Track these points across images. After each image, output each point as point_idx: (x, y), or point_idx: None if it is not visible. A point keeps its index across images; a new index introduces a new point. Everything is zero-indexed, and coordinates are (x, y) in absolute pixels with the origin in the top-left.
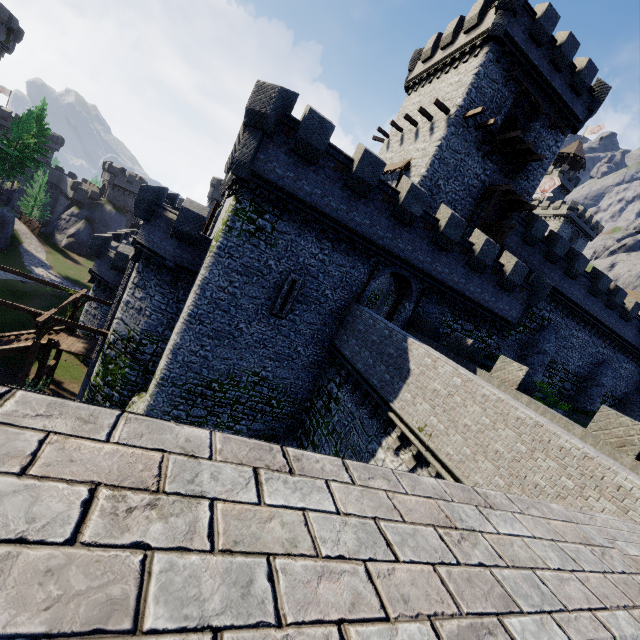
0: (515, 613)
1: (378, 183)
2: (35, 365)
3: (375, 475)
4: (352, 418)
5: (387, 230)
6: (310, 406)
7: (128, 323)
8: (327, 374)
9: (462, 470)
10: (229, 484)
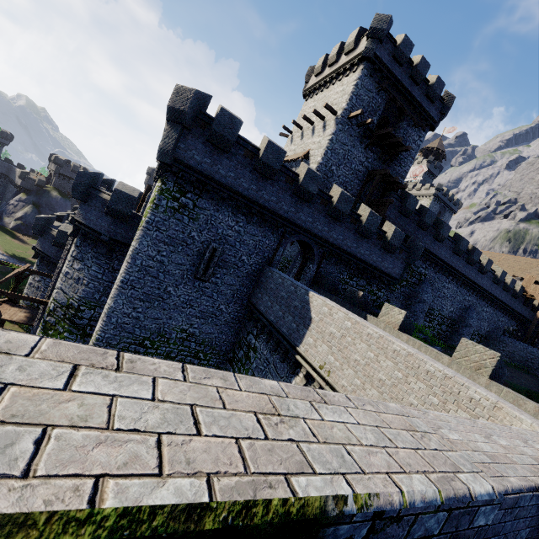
0: (306, 473)
1: (281, 167)
2: None
3: (213, 376)
4: (267, 363)
5: (291, 205)
6: (233, 356)
7: (67, 292)
8: (246, 327)
9: None
10: (36, 374)
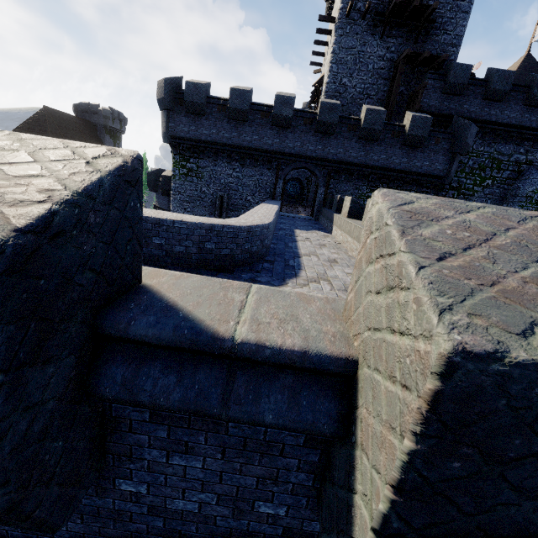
0: None
1: (253, 107)
2: None
3: None
4: None
5: (274, 137)
6: None
7: None
8: None
9: None
10: None
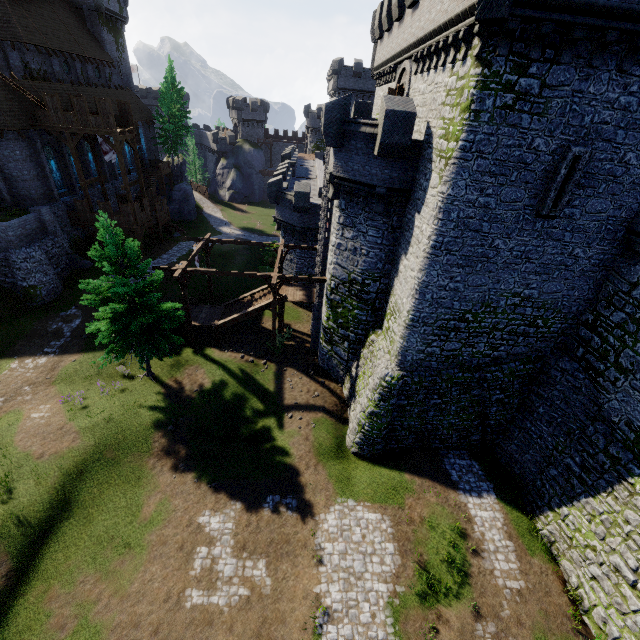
0: None
1: None
2: (265, 314)
3: None
4: None
5: None
6: (594, 320)
7: (345, 266)
8: (625, 276)
9: None
10: None
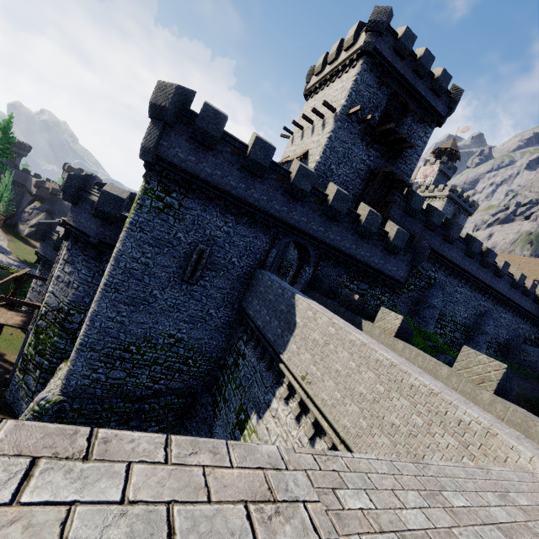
0: None
1: (271, 165)
2: None
3: None
4: (254, 372)
5: (283, 204)
6: (224, 363)
7: (58, 295)
8: (237, 333)
9: (334, 414)
10: None
